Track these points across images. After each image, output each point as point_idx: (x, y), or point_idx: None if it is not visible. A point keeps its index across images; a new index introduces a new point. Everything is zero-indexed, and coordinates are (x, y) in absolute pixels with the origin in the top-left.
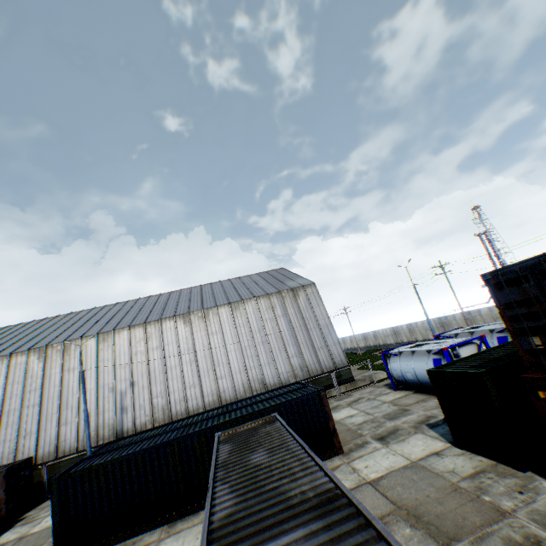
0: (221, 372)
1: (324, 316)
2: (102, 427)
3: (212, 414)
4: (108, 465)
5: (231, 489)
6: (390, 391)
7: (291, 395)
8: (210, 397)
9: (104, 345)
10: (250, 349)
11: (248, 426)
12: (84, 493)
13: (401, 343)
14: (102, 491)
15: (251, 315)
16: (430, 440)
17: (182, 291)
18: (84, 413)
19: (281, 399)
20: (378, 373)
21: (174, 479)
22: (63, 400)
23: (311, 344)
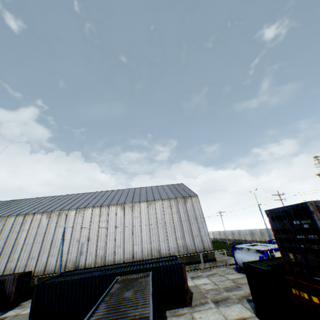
0: (136, 241)
1: (201, 216)
2: (69, 261)
3: (122, 265)
4: (62, 283)
5: (106, 306)
6: (235, 272)
7: (166, 262)
8: (128, 254)
9: (78, 215)
10: (154, 229)
11: (134, 276)
12: (48, 296)
13: (255, 241)
14: (57, 297)
15: (158, 209)
16: (244, 309)
17: (124, 190)
18: (61, 251)
19: (160, 264)
20: (232, 258)
21: (93, 299)
22: (53, 242)
23: (191, 232)
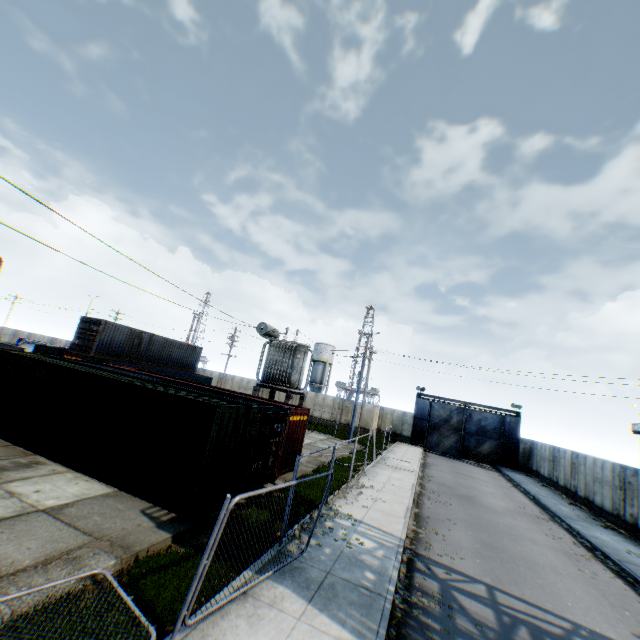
0: None
1: None
2: None
3: None
4: None
5: None
6: None
7: None
8: None
9: None
10: None
11: None
12: None
13: None
14: None
15: None
16: None
17: None
18: None
19: None
20: None
21: None
22: None
23: None
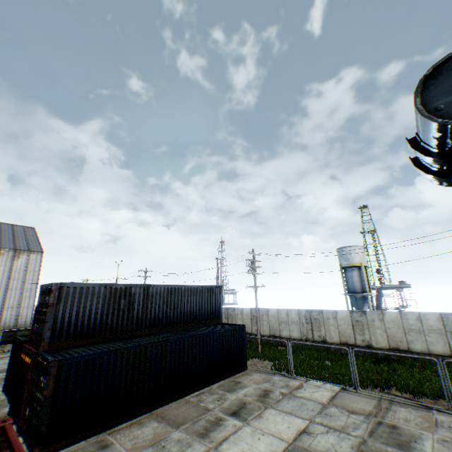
0: None
1: (35, 281)
2: None
3: None
4: None
5: None
6: None
7: None
8: None
9: None
10: None
11: None
12: None
13: None
14: None
15: None
16: None
17: None
18: None
19: None
20: None
21: None
22: None
23: (4, 302)
